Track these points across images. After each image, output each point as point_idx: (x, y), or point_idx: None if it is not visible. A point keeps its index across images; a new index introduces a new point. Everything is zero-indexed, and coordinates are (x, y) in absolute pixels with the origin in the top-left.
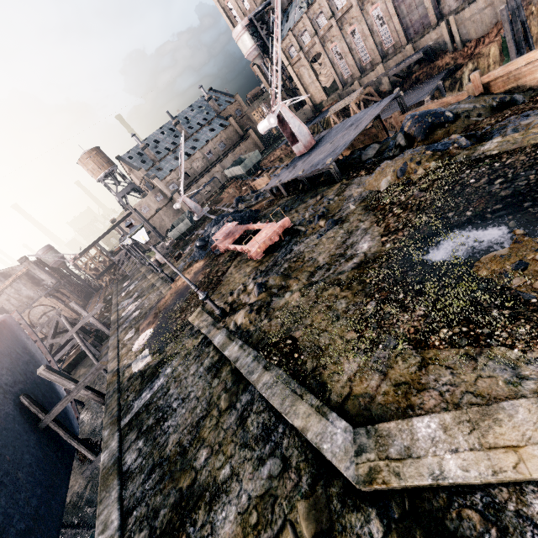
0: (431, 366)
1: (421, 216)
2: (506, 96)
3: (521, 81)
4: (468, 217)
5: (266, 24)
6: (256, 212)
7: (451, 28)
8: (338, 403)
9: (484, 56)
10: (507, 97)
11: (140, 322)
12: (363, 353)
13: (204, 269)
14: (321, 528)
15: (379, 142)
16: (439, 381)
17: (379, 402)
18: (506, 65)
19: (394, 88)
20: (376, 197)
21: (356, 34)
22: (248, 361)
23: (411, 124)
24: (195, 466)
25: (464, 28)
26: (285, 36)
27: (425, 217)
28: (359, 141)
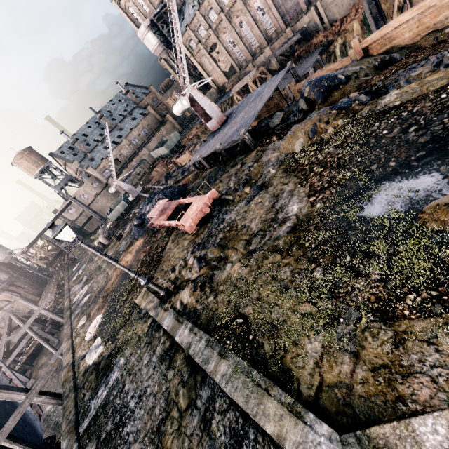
0: (409, 343)
1: (344, 172)
2: (385, 56)
3: (394, 43)
4: (393, 167)
5: (165, 23)
6: (184, 186)
7: (319, 11)
8: (311, 396)
9: (349, 32)
10: (386, 57)
11: (91, 307)
12: (324, 330)
13: (144, 247)
14: None
15: (281, 110)
16: (425, 362)
17: (360, 394)
18: (380, 30)
19: (282, 66)
20: (293, 159)
21: (243, 24)
22: (201, 348)
23: (310, 90)
24: None
25: (329, 10)
26: (184, 32)
27: (348, 172)
28: (263, 112)
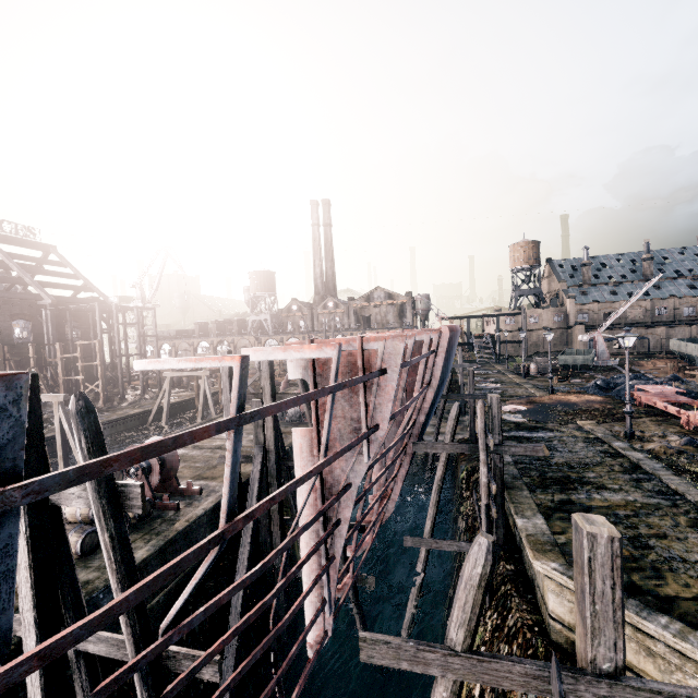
0: None
1: None
2: None
3: None
4: None
5: None
6: None
7: None
8: None
9: None
10: None
11: (505, 398)
12: None
13: (603, 403)
14: (697, 527)
15: None
16: None
17: None
18: None
19: None
20: None
21: None
22: (654, 465)
23: None
24: (583, 474)
25: None
26: None
27: None
28: None
